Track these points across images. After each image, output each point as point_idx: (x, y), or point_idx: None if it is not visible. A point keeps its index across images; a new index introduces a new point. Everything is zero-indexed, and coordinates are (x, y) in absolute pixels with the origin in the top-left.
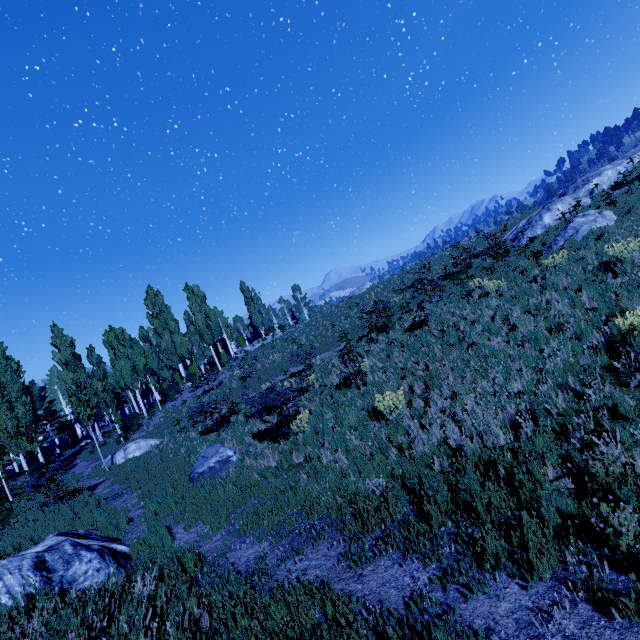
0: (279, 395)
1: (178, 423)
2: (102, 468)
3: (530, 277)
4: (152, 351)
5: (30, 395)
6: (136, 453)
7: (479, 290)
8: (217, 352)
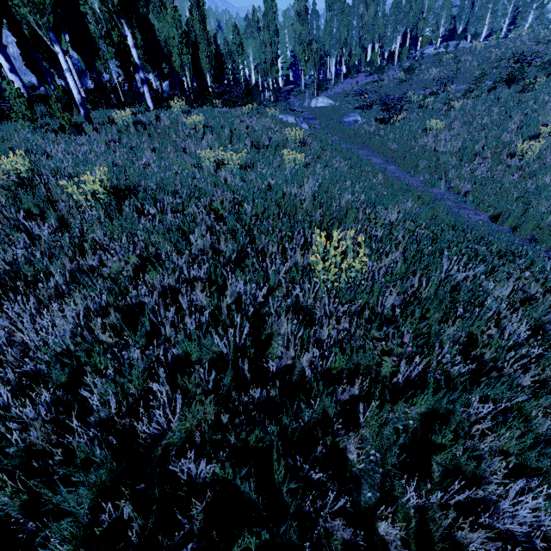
0: (393, 99)
1: (347, 96)
2: (304, 105)
3: None
4: (355, 21)
5: (278, 37)
6: (321, 104)
7: None
8: (405, 43)
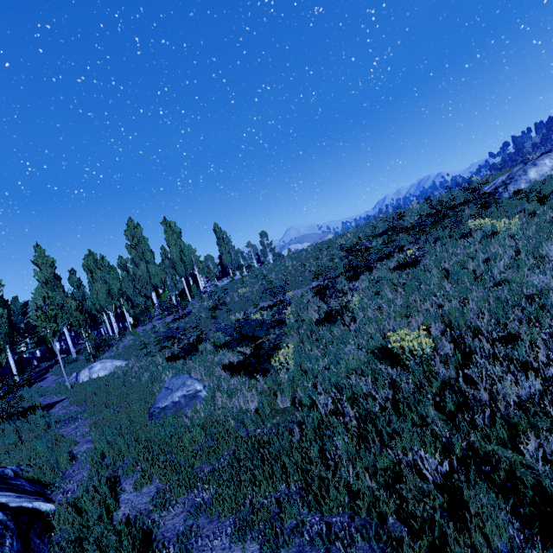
0: (262, 324)
1: (145, 347)
2: (66, 385)
3: (549, 217)
4: (129, 279)
5: (7, 308)
6: (101, 373)
7: (481, 231)
8: (188, 285)
